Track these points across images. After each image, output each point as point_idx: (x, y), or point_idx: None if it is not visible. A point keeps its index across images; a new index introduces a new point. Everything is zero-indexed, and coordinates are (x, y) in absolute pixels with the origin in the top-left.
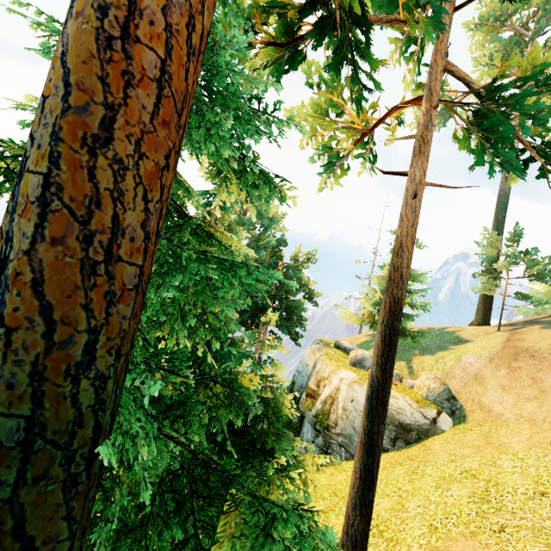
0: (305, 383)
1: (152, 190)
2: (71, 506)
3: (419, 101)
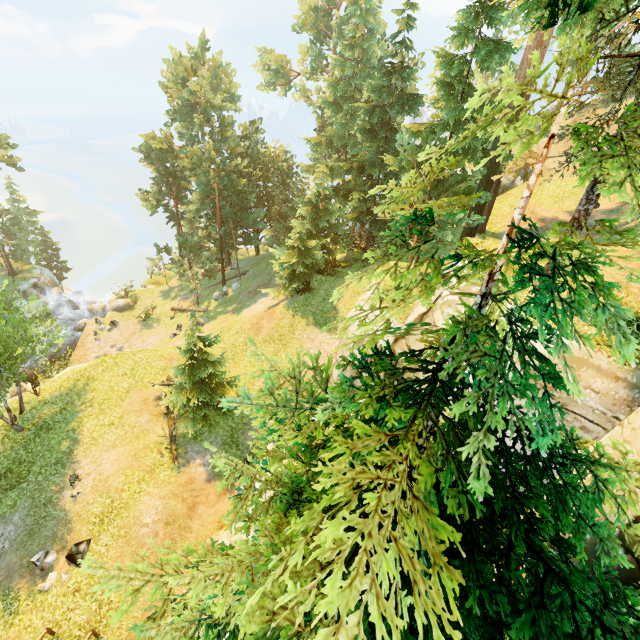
0: None
1: None
2: None
3: None
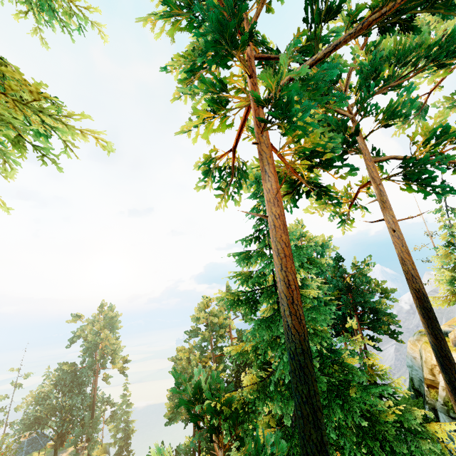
0: (421, 376)
1: (301, 306)
2: (312, 366)
3: (370, 183)
